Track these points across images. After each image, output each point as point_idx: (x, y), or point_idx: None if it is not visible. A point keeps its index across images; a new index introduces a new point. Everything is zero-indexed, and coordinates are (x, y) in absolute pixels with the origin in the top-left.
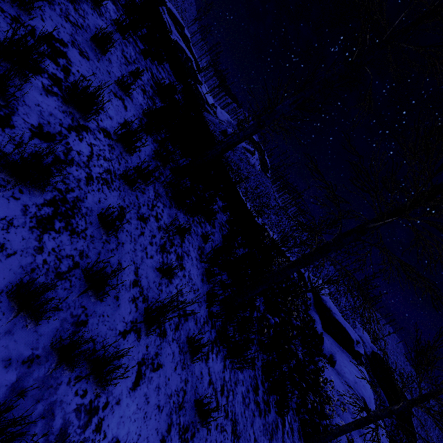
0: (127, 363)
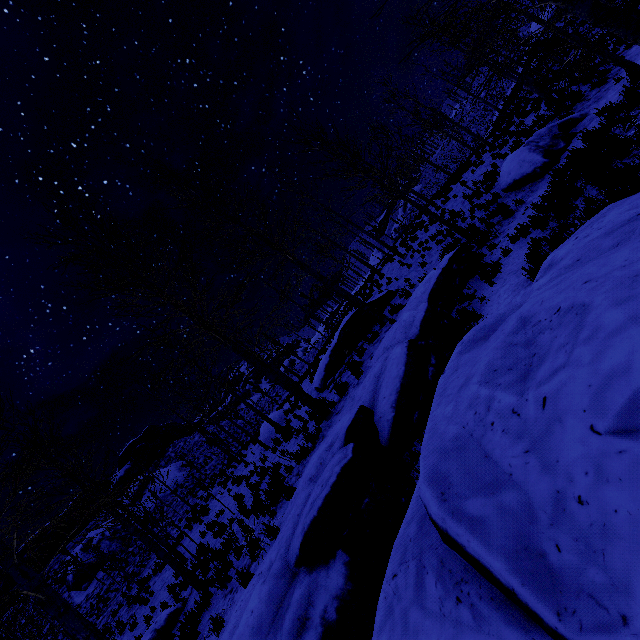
0: None
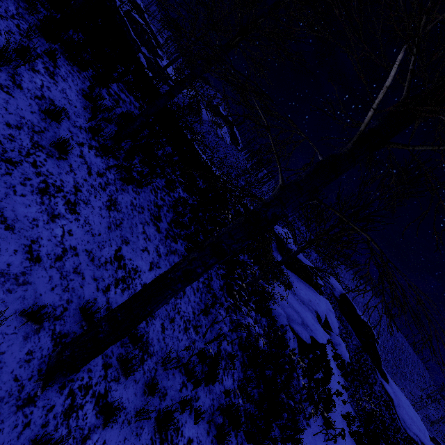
0: None
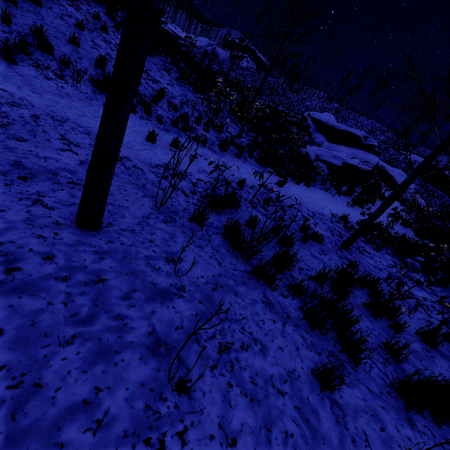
0: (64, 1)
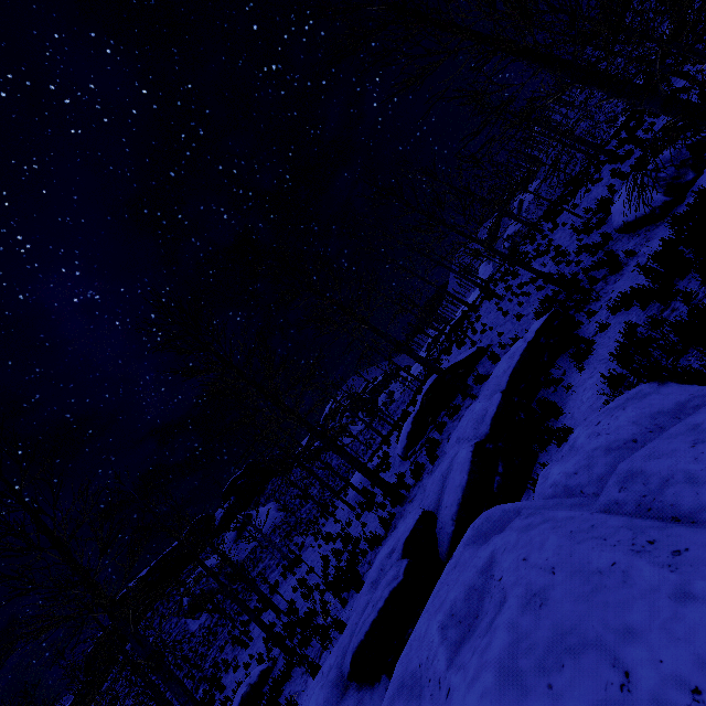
0: None
